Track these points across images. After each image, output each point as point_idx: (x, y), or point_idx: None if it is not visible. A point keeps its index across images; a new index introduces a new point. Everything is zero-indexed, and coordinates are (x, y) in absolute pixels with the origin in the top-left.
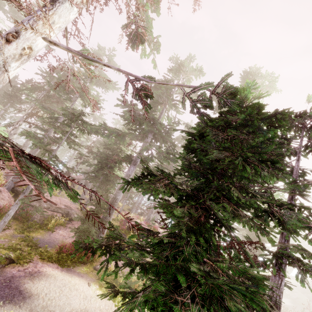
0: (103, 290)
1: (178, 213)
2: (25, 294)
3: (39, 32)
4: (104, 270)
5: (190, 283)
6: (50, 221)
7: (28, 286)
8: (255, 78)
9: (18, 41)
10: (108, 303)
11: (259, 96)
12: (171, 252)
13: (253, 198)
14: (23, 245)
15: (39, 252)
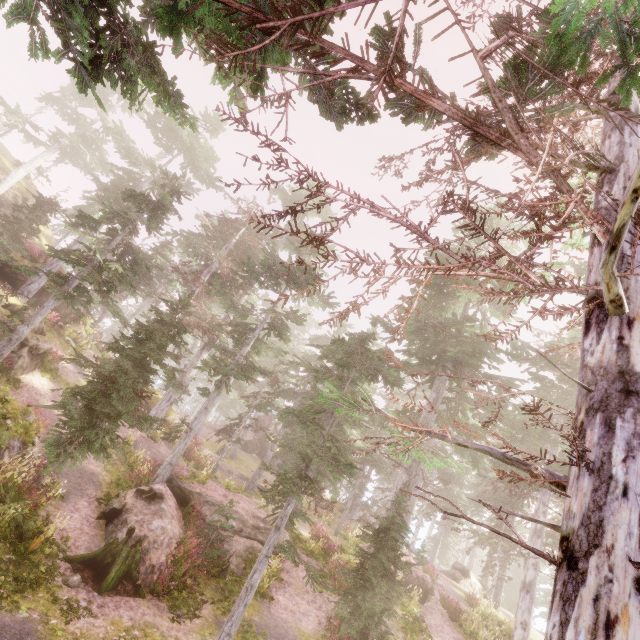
0: None
1: None
2: None
3: None
4: None
5: None
6: None
7: None
8: None
9: None
10: None
11: None
12: None
13: None
14: None
15: None
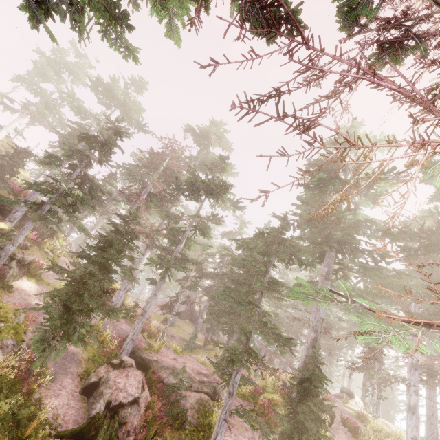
0: None
1: None
2: None
3: None
4: None
5: None
6: (207, 417)
7: None
8: None
9: None
10: None
11: None
12: None
13: None
14: None
15: None
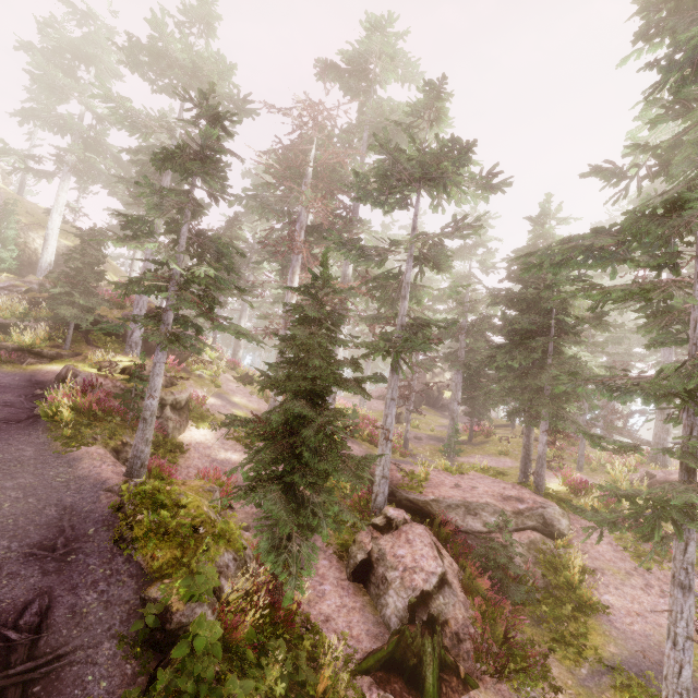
0: None
1: None
2: None
3: None
4: None
5: None
6: (557, 572)
7: None
8: None
9: None
10: None
11: None
12: None
13: None
14: None
15: None
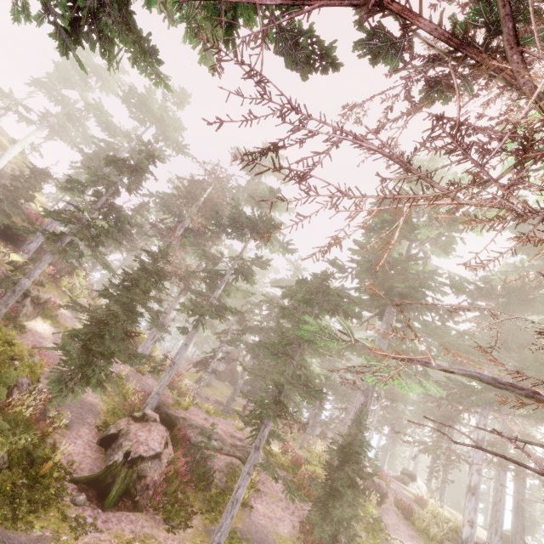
0: None
1: None
2: None
3: None
4: None
5: None
6: (236, 482)
7: None
8: None
9: None
10: None
11: None
12: None
13: None
14: None
15: None
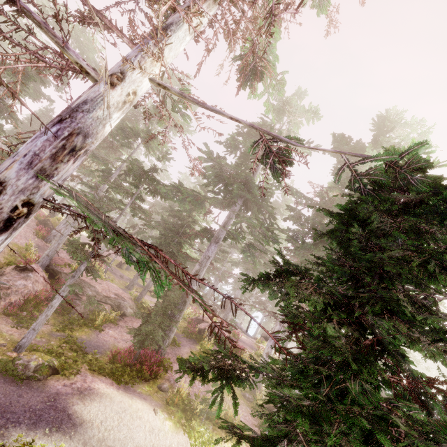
0: (174, 421)
1: (331, 331)
2: (75, 420)
3: (148, 72)
4: (174, 392)
5: (390, 443)
6: (97, 316)
7: (78, 408)
8: (395, 125)
9: (123, 85)
10: (182, 440)
11: (434, 164)
12: (332, 389)
13: (433, 314)
14: (66, 349)
15: (87, 360)
